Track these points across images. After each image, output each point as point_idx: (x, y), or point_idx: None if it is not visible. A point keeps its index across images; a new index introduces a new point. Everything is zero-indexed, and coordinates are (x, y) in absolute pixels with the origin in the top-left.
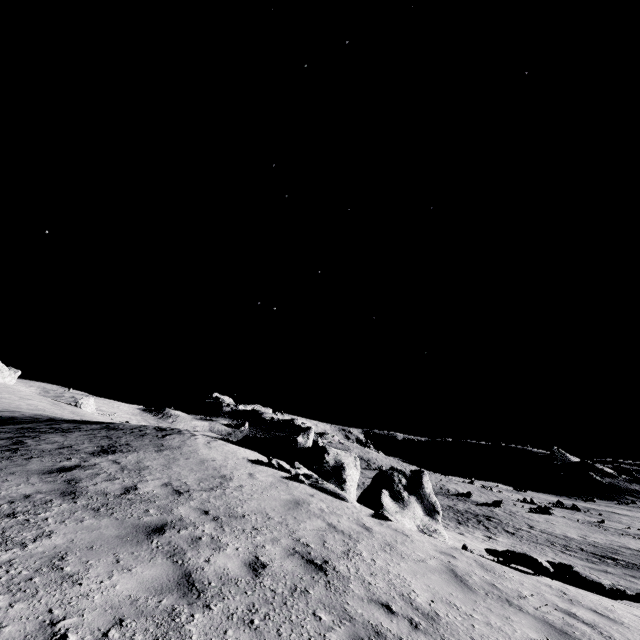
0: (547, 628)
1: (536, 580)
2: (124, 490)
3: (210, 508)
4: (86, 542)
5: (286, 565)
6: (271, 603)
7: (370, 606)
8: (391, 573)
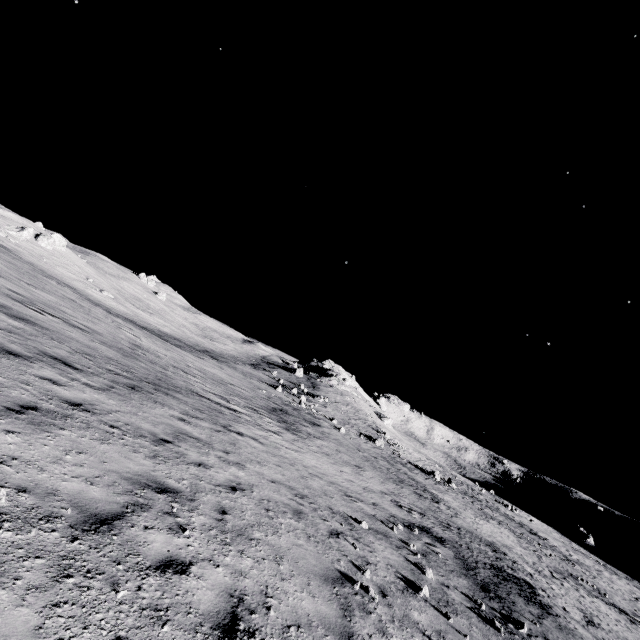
0: None
1: None
2: None
3: None
4: None
5: None
6: None
7: None
8: None
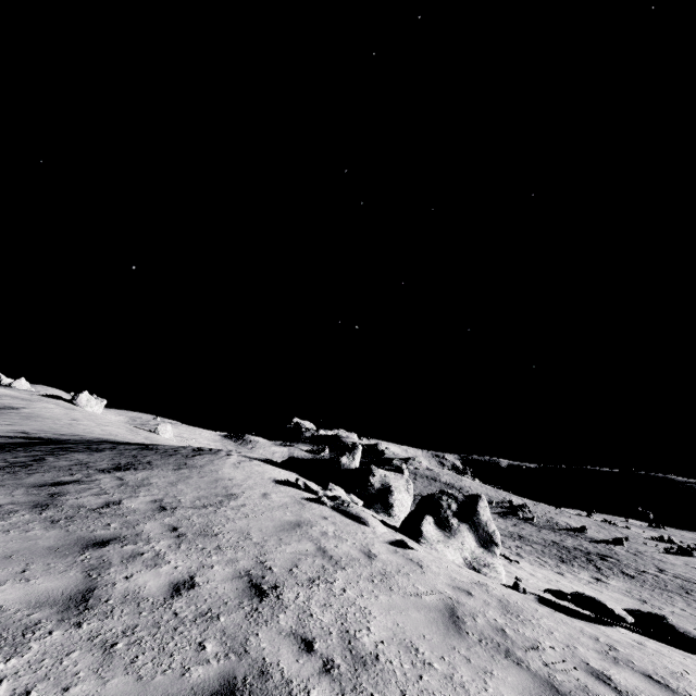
0: (543, 691)
1: (579, 630)
2: (104, 504)
3: (184, 525)
4: (10, 551)
5: (221, 588)
6: (159, 627)
7: (284, 640)
8: (355, 606)
